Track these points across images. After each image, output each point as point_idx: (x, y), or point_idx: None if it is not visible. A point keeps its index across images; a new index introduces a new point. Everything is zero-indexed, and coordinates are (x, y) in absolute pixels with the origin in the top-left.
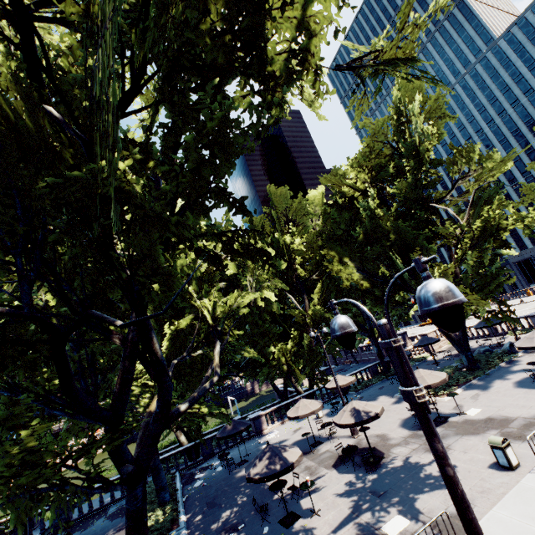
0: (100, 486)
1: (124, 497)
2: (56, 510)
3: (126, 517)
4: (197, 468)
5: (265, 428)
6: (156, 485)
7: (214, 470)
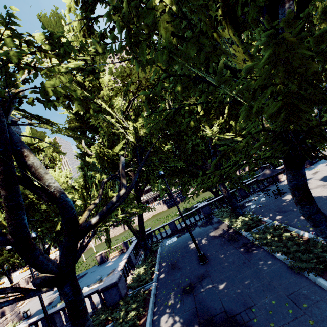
0: (187, 214)
1: (201, 219)
2: (169, 225)
3: (295, 190)
4: (241, 202)
5: (280, 178)
6: (232, 206)
7: (258, 200)
